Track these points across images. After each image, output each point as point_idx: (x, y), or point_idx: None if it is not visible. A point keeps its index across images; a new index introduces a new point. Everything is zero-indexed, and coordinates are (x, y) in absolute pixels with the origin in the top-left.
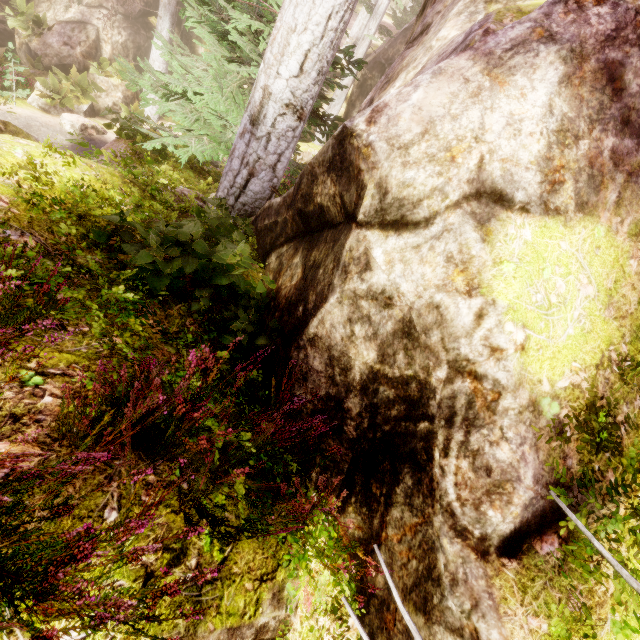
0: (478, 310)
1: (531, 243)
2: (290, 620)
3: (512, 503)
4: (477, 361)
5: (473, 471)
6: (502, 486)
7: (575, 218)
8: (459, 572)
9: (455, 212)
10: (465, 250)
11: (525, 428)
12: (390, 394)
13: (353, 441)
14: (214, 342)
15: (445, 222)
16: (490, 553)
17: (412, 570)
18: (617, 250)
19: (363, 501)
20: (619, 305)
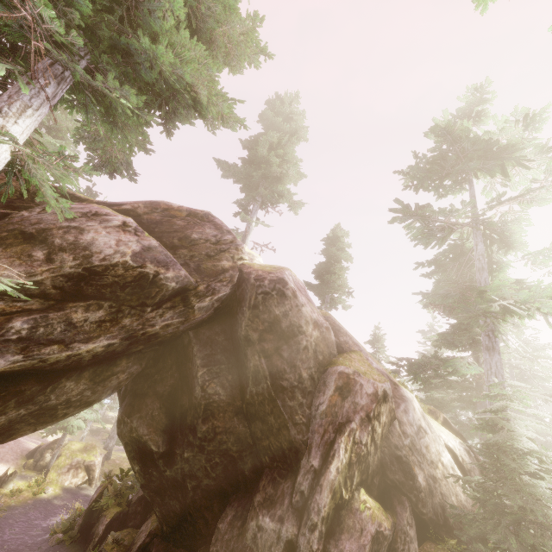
0: None
1: None
2: None
3: None
4: None
5: None
6: None
7: None
8: None
9: None
10: None
11: None
12: None
13: None
14: None
15: None
16: None
17: None
18: None
19: None
20: None
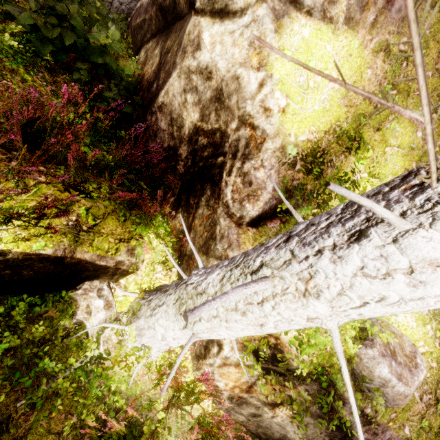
0: (261, 81)
1: (306, 39)
2: (139, 265)
3: (259, 200)
4: (255, 116)
5: (242, 184)
6: (256, 192)
7: (342, 29)
8: (225, 233)
9: (262, 6)
10: (263, 38)
11: (275, 161)
12: (204, 142)
13: (182, 175)
14: (93, 108)
15: (254, 14)
16: (243, 225)
17: (204, 237)
18: (362, 60)
19: (185, 209)
20: (351, 98)
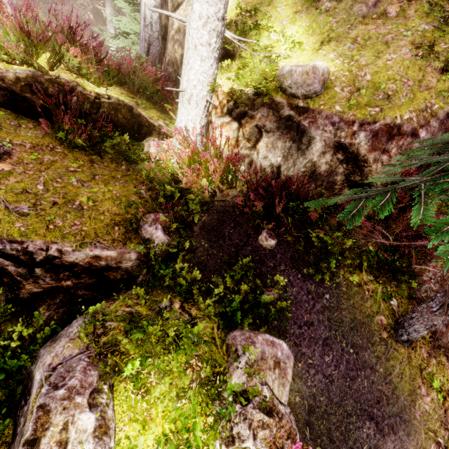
0: None
1: None
2: (173, 134)
3: None
4: None
5: None
6: None
7: None
8: None
9: None
10: None
11: None
12: None
13: None
14: None
15: None
16: None
17: None
18: None
19: None
20: (246, 1)
